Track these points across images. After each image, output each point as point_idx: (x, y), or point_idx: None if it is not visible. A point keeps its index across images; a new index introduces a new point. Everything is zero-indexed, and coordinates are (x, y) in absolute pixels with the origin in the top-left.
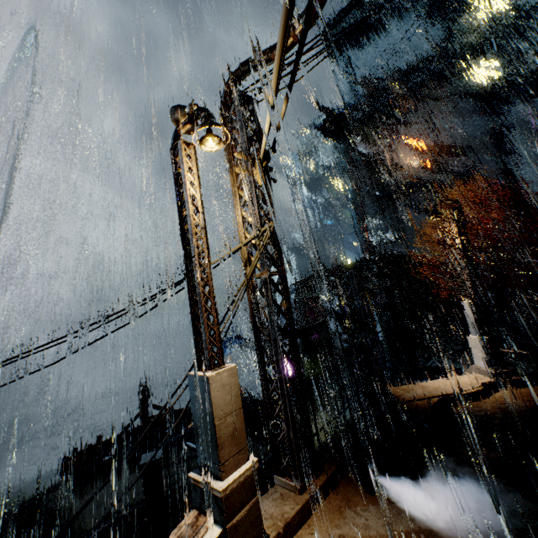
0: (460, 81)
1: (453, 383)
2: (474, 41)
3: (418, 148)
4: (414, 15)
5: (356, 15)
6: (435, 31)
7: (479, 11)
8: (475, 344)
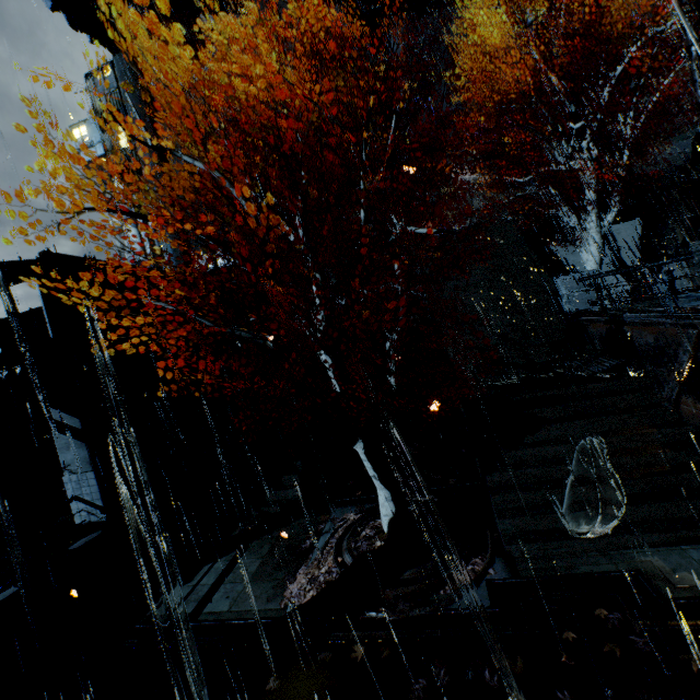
0: None
1: None
2: None
3: (249, 70)
4: None
5: None
6: None
7: None
8: None
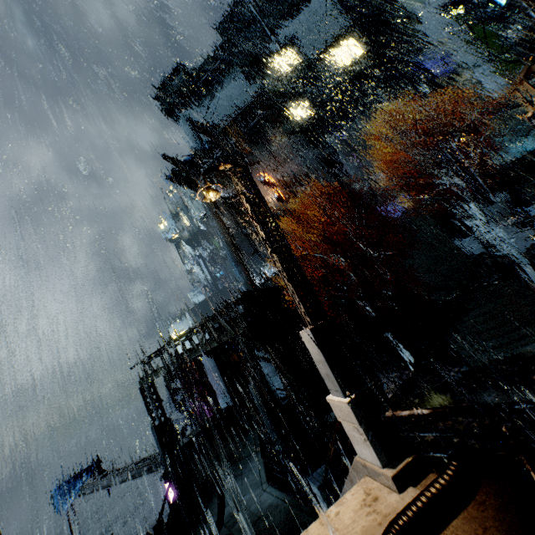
0: (284, 123)
1: None
2: (283, 88)
3: (266, 181)
4: (233, 77)
5: (184, 80)
6: (253, 88)
7: (279, 65)
8: (342, 413)
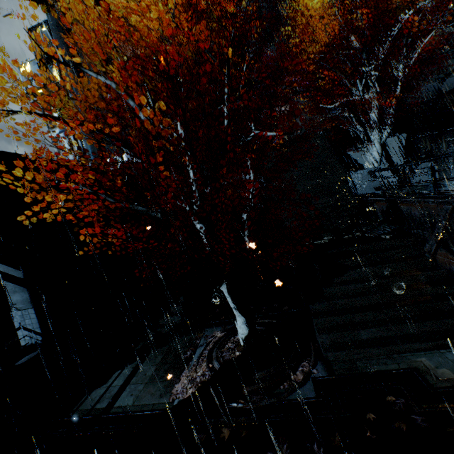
0: None
1: None
2: None
3: (144, 27)
4: None
5: None
6: None
7: None
8: None
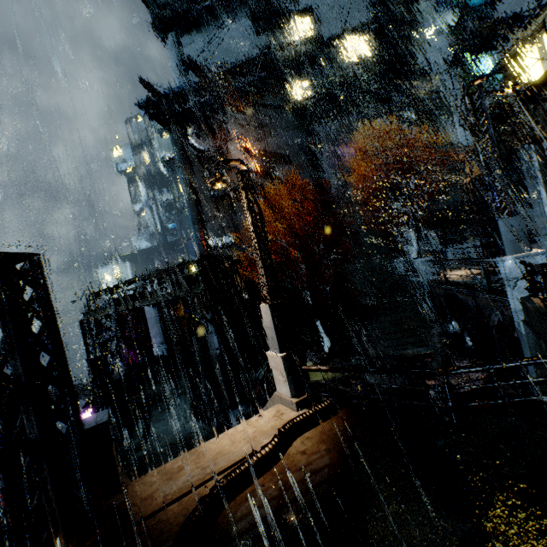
0: (281, 94)
1: (245, 435)
2: (289, 57)
3: (247, 149)
4: (240, 18)
5: None
6: (259, 41)
7: (292, 30)
8: (275, 363)
